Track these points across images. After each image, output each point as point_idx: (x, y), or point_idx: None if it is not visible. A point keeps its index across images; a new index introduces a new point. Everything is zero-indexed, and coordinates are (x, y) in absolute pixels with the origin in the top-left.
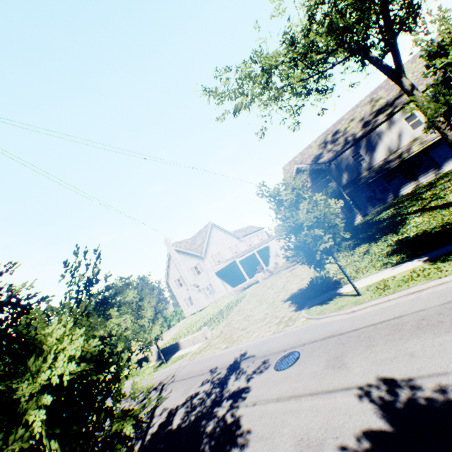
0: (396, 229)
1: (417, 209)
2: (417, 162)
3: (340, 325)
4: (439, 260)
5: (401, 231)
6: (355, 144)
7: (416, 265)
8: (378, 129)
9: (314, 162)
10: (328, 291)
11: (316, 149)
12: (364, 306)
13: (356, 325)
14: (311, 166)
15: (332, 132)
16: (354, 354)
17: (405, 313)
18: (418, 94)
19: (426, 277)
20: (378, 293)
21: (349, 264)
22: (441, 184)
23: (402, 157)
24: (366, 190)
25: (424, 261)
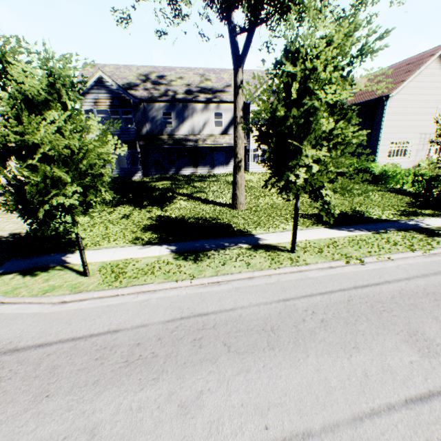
0: (164, 204)
1: (187, 193)
2: (204, 154)
3: (26, 327)
4: (184, 256)
5: (167, 208)
6: (173, 103)
7: (163, 254)
8: (196, 105)
9: (126, 88)
10: (53, 252)
11: (135, 76)
12: (83, 297)
13: (51, 334)
14: (119, 88)
15: (160, 74)
16: (3, 417)
17: (124, 325)
18: (241, 95)
19: (167, 274)
20: (110, 280)
21: (102, 223)
22: (209, 181)
23: (199, 143)
24: (159, 153)
25: (171, 251)
